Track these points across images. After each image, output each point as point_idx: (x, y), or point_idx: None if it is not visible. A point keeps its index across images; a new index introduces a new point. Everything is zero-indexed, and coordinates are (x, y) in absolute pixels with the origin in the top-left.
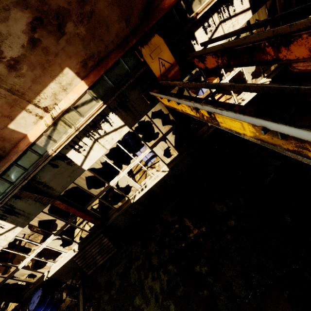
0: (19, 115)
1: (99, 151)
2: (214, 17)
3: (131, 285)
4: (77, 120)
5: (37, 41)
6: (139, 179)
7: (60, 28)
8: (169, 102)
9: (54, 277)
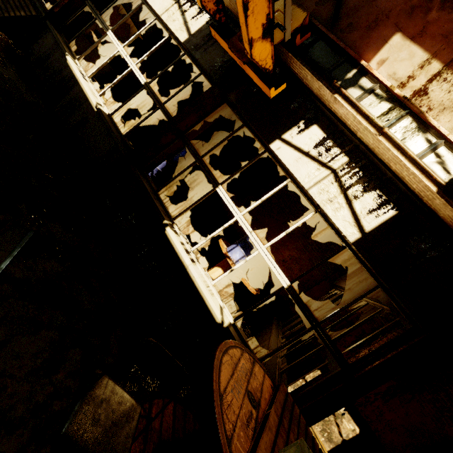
0: None
1: (161, 6)
2: (341, 157)
3: None
4: None
5: None
6: None
7: None
8: None
9: None
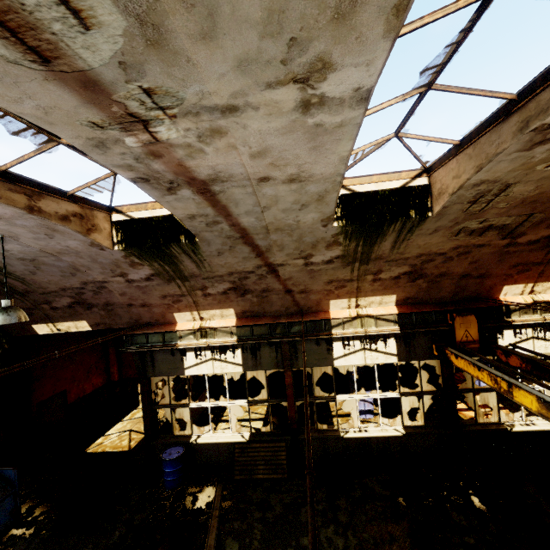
0: (343, 299)
1: (358, 359)
2: (528, 330)
3: (301, 522)
4: (370, 326)
5: (399, 278)
6: (339, 424)
7: (415, 279)
8: (465, 365)
9: (197, 448)
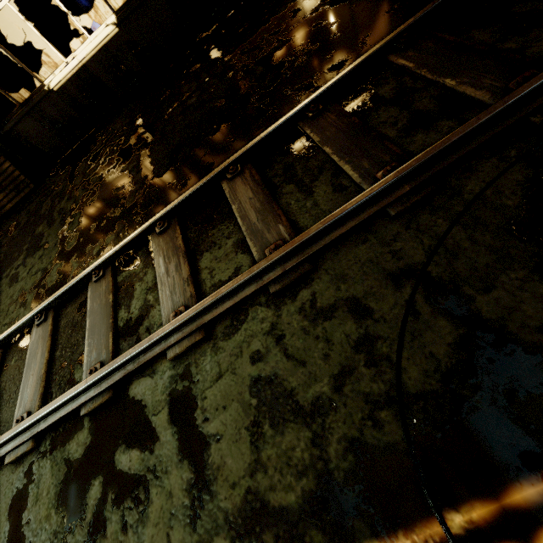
0: None
1: None
2: None
3: (40, 216)
4: None
5: None
6: None
7: None
8: None
9: None
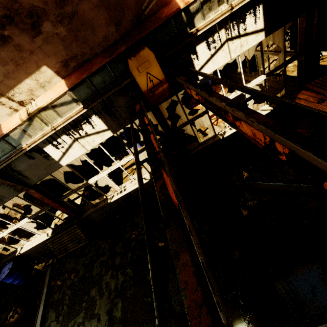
0: None
1: (78, 151)
2: (221, 33)
3: (92, 277)
4: (55, 119)
5: (8, 38)
6: (126, 176)
7: (35, 27)
8: None
9: (26, 253)
